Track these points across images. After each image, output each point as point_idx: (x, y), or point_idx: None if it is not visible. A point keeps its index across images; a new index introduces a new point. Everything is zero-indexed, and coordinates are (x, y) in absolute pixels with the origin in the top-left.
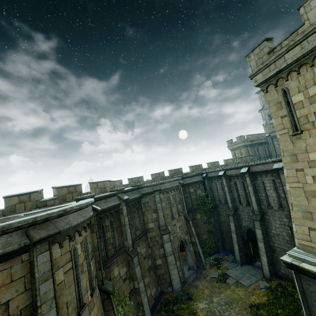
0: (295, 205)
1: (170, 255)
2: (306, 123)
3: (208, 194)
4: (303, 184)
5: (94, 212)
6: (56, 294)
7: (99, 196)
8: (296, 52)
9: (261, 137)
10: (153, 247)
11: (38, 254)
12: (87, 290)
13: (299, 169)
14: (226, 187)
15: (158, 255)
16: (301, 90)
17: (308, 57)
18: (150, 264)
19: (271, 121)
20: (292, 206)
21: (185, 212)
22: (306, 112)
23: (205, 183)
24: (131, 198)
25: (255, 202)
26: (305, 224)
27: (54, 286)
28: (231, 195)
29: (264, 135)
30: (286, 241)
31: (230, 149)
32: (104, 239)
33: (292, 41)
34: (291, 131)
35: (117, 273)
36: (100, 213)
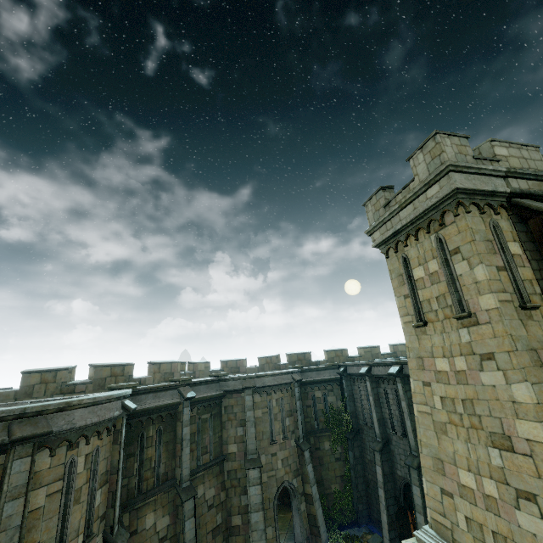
0: (424, 444)
1: (256, 511)
2: (430, 311)
3: (346, 405)
4: (432, 408)
5: (123, 411)
6: (23, 522)
7: (146, 387)
8: (410, 211)
9: None
10: (230, 490)
11: (15, 458)
12: (77, 533)
13: (426, 382)
14: (371, 396)
15: (237, 507)
16: (421, 262)
17: (423, 220)
18: (220, 522)
19: None
20: (421, 444)
21: (299, 433)
22: (428, 295)
23: (343, 384)
24: (201, 396)
25: (412, 431)
26: (436, 482)
27: (25, 509)
28: (380, 412)
29: None
30: None
31: None
32: (141, 458)
33: (403, 198)
34: (415, 320)
35: (151, 524)
36: (143, 414)
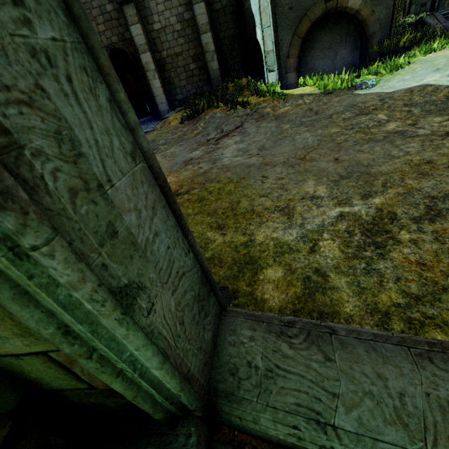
0: None
1: None
2: None
3: None
4: None
5: None
6: None
7: None
8: None
9: None
10: None
11: None
12: None
13: None
14: None
15: None
16: None
17: None
18: None
19: None
20: None
21: None
22: None
23: None
24: None
25: None
26: None
27: None
28: None
29: None
30: (177, 34)
31: None
32: None
33: None
34: None
35: None
36: None
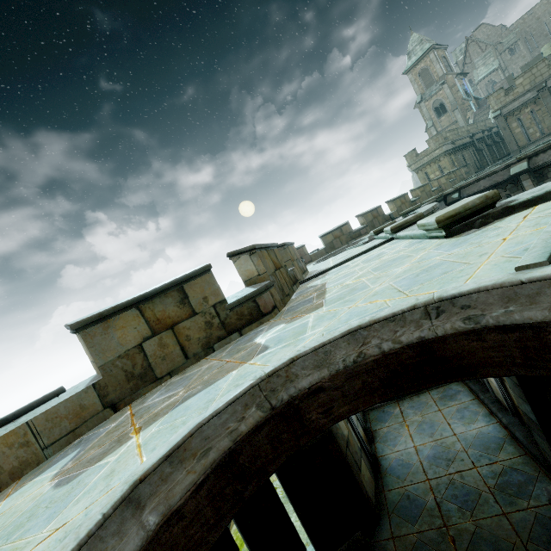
0: None
1: None
2: None
3: None
4: None
5: None
6: None
7: None
8: None
9: (463, 134)
10: None
11: None
12: None
13: None
14: None
15: None
16: None
17: None
18: None
19: (442, 118)
20: None
21: None
22: None
23: None
24: None
25: None
26: None
27: None
28: None
29: (464, 129)
30: None
31: (416, 170)
32: None
33: None
34: None
35: None
36: None
